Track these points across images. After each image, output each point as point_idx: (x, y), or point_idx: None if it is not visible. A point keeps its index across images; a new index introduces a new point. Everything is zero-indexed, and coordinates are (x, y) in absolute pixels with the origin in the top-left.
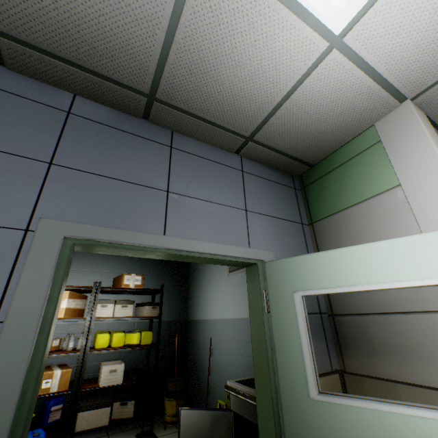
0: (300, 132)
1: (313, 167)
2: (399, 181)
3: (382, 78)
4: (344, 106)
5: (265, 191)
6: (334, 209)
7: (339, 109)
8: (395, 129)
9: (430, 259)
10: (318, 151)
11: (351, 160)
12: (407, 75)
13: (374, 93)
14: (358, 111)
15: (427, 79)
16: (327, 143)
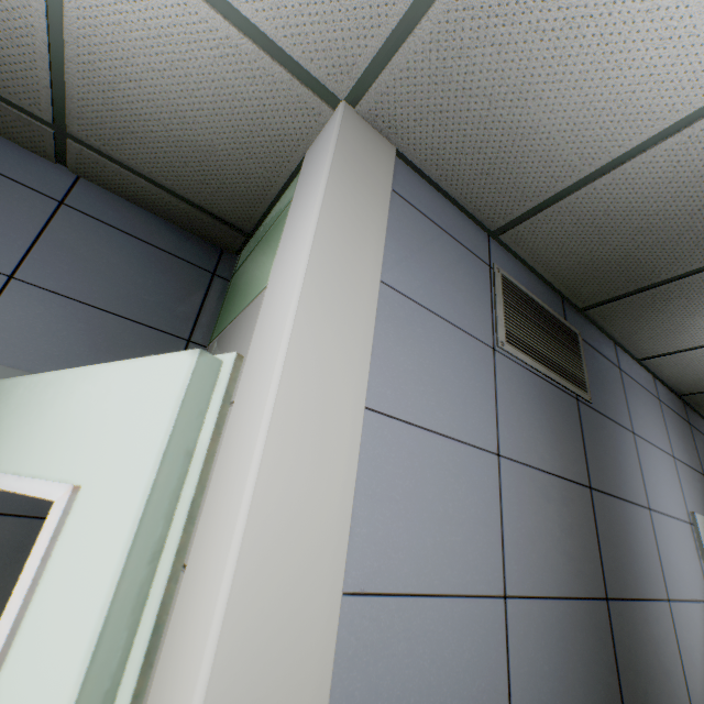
0: (161, 138)
1: (252, 238)
2: (274, 265)
3: (250, 21)
4: (211, 85)
5: (112, 257)
6: (229, 320)
7: (205, 91)
8: (313, 161)
9: (73, 426)
10: (236, 200)
11: (274, 225)
12: (297, 24)
13: (253, 62)
14: (252, 107)
15: (349, 47)
16: (240, 182)
